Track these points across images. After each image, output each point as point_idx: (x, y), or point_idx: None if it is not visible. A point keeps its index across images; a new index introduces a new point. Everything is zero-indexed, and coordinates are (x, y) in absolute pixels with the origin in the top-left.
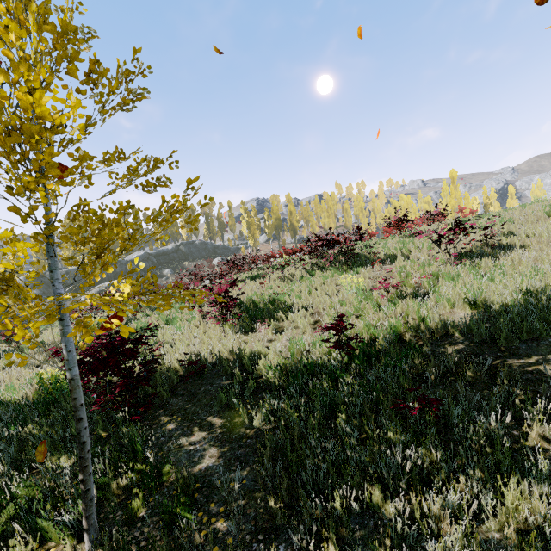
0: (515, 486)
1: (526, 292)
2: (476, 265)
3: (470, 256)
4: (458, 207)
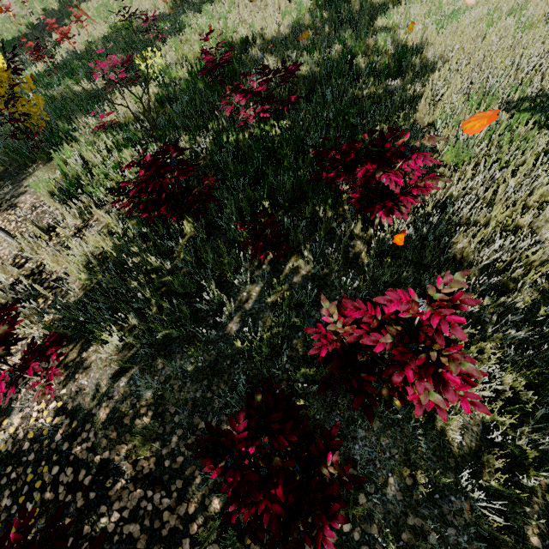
0: None
1: (59, 1)
2: None
3: None
4: None
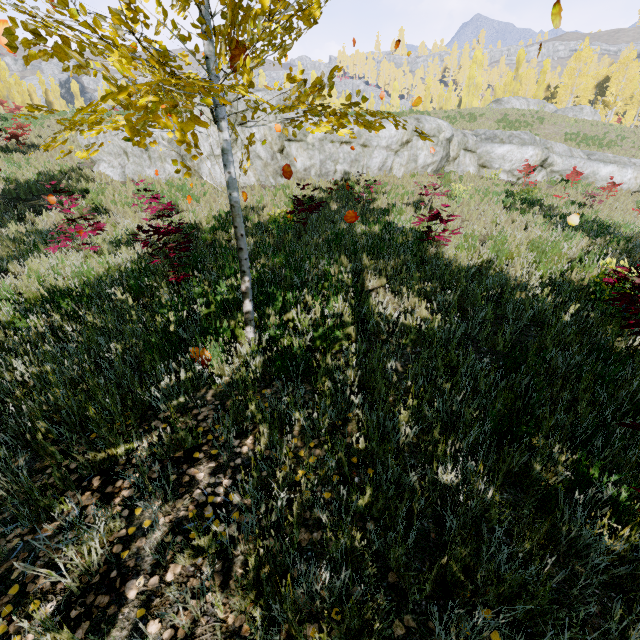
0: (15, 225)
1: (40, 173)
2: (10, 157)
3: (6, 150)
4: (9, 94)
